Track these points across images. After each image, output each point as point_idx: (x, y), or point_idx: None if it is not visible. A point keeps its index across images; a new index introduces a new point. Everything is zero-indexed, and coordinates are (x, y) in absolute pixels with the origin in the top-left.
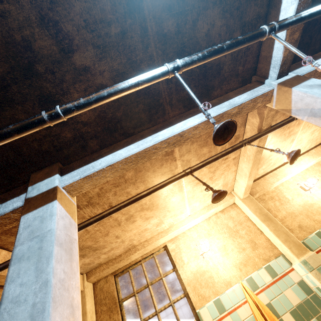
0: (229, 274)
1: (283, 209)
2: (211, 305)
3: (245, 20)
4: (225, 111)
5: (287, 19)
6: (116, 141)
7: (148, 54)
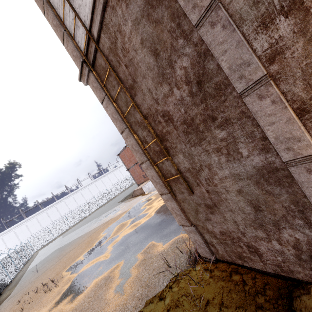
0: None
1: None
2: None
3: None
4: None
5: None
6: None
7: None
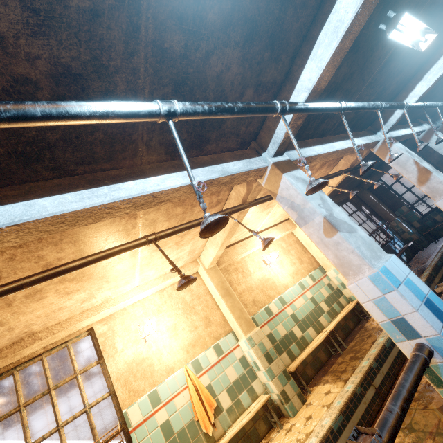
0: (174, 359)
1: (244, 283)
2: (145, 400)
3: (261, 80)
4: (216, 178)
5: (297, 105)
6: (36, 177)
7: (131, 65)
